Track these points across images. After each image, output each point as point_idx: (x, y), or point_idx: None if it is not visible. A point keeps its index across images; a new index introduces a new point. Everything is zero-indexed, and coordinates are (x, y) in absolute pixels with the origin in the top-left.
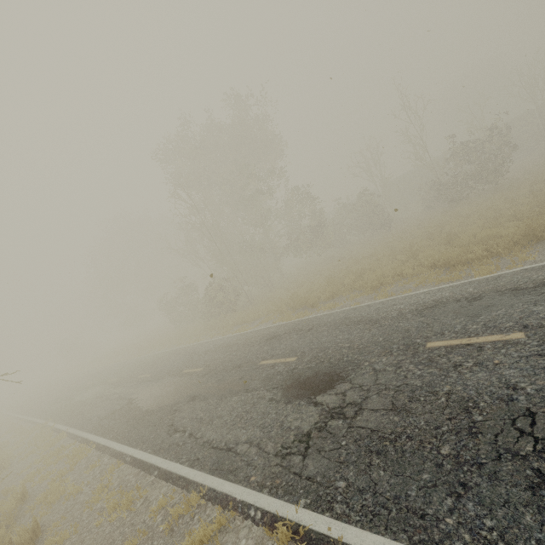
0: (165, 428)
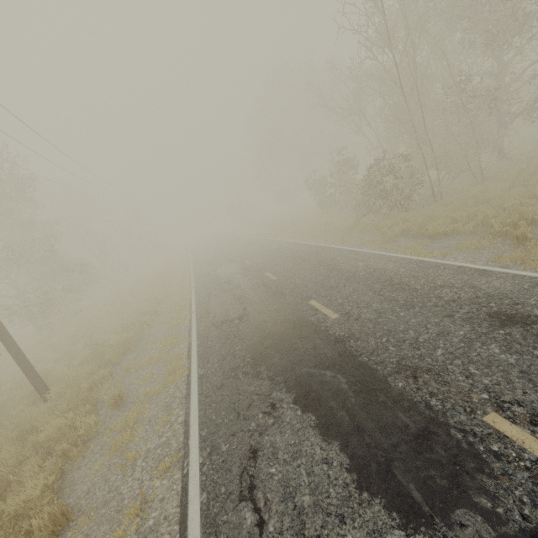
0: (243, 451)
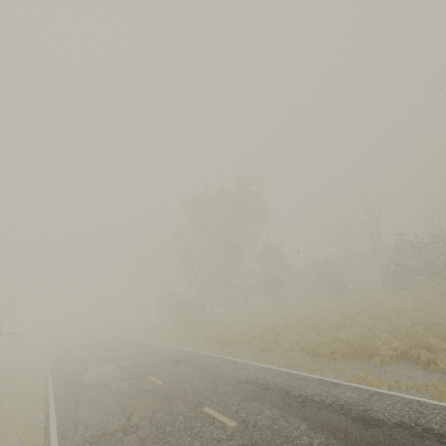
0: (75, 398)
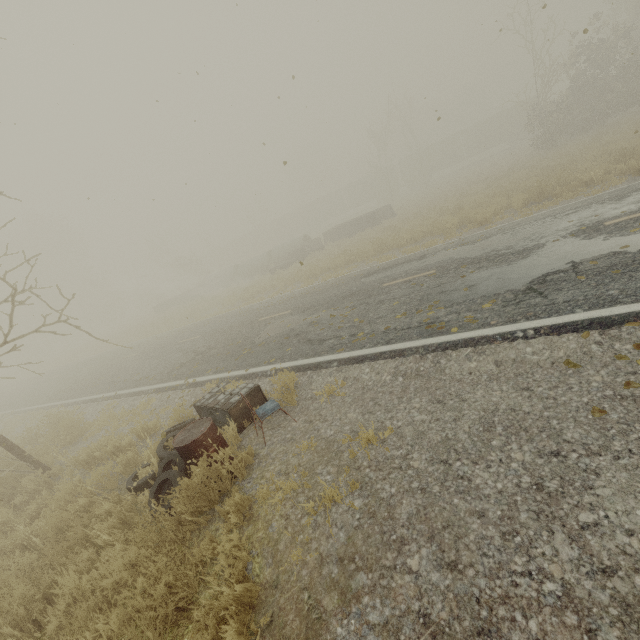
0: None
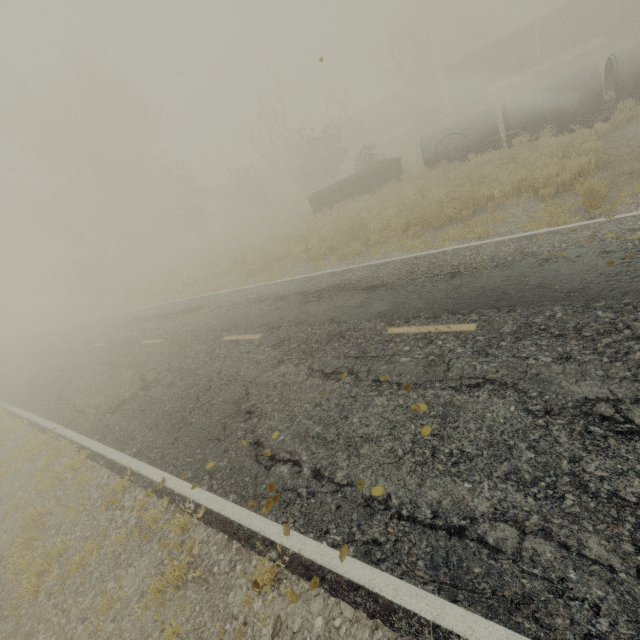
0: None
